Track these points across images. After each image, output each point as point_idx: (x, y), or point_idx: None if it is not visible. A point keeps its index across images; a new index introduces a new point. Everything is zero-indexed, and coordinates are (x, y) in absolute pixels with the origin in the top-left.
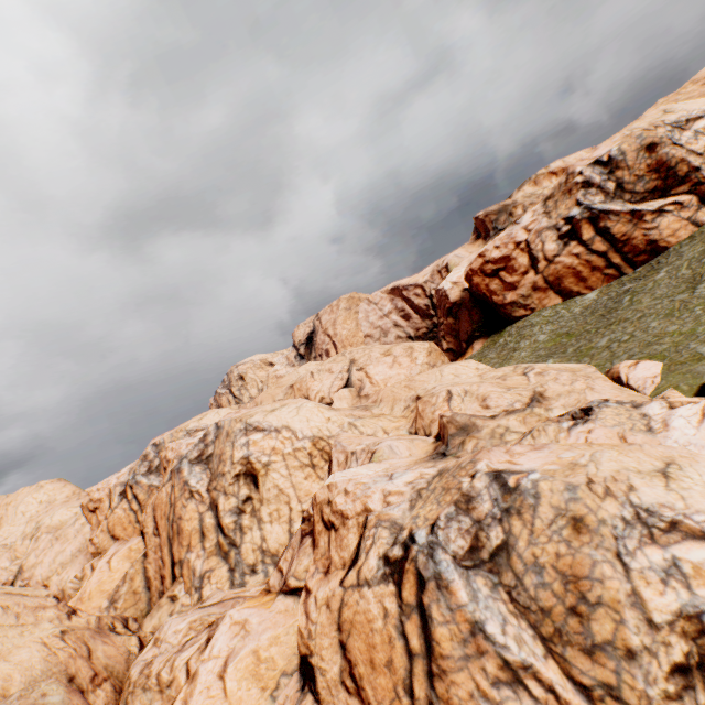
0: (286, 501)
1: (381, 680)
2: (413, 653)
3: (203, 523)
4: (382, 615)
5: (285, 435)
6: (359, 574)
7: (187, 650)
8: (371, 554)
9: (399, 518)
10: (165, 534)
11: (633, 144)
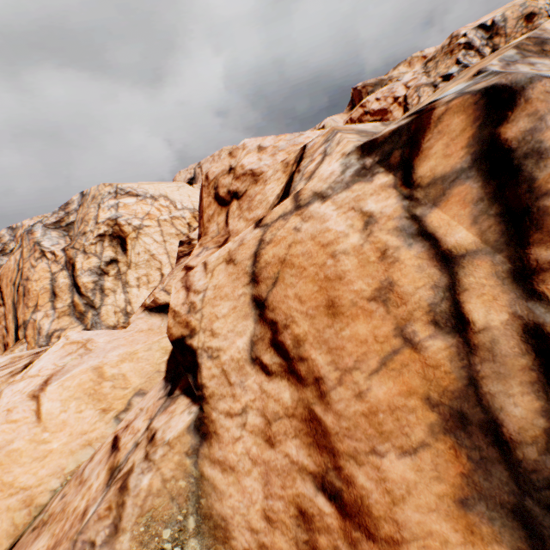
0: (158, 268)
1: (357, 329)
2: (458, 255)
3: (55, 284)
4: (360, 225)
5: (163, 204)
6: (299, 195)
7: None
8: (323, 169)
9: (369, 129)
10: (10, 301)
11: (516, 12)
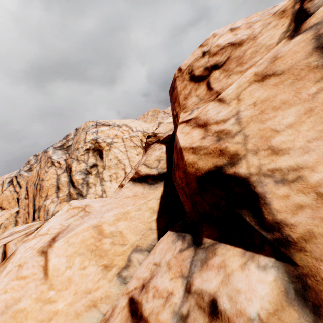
0: (123, 168)
1: None
2: None
3: (59, 181)
4: None
5: (124, 129)
6: None
7: (11, 236)
8: None
9: None
10: (32, 195)
11: None
